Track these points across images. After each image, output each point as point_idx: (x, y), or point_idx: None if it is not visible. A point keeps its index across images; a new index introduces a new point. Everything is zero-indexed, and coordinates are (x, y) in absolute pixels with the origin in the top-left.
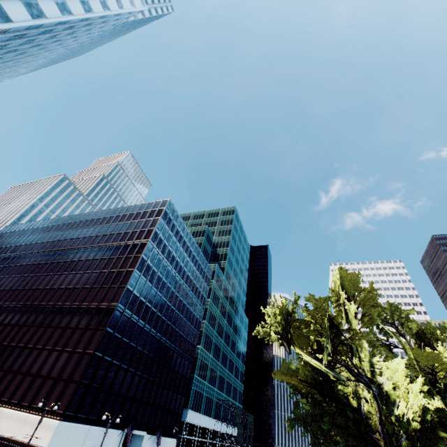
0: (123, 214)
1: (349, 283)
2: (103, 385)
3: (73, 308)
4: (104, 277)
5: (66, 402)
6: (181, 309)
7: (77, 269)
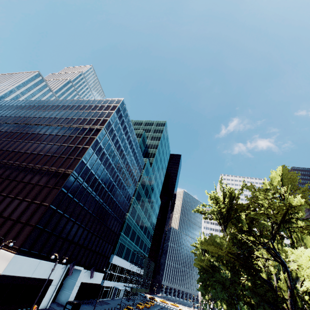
0: (84, 104)
1: (287, 180)
2: (54, 231)
3: (35, 169)
4: (63, 149)
5: (22, 240)
6: (119, 185)
7: (41, 140)
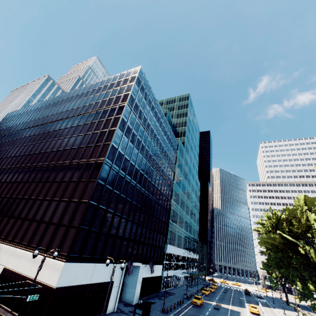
0: (99, 87)
1: None
2: (102, 230)
3: (65, 165)
4: (89, 138)
5: (69, 246)
6: (157, 170)
7: (64, 135)
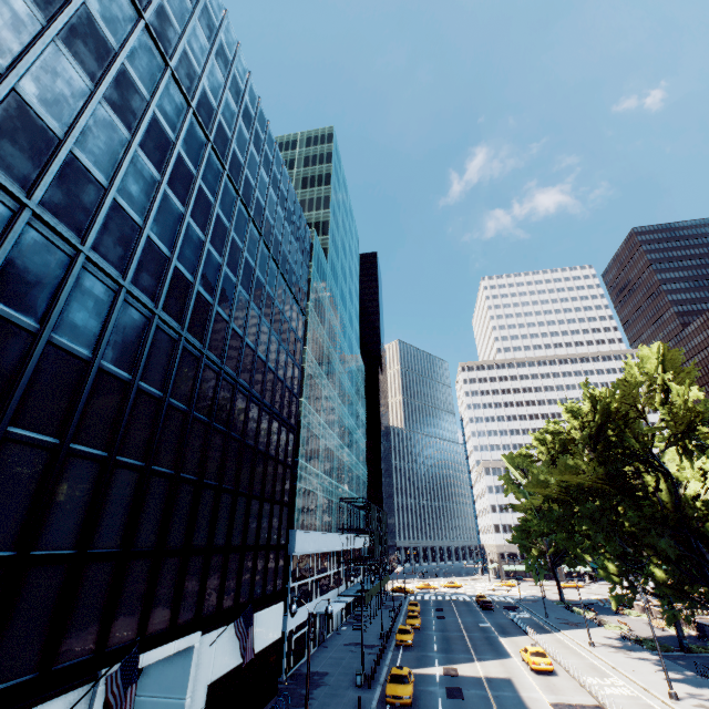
0: None
1: None
2: None
3: None
4: None
5: None
6: (253, 290)
7: None
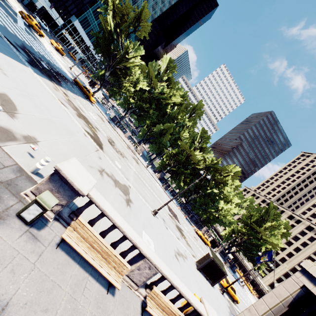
0: None
1: (145, 13)
2: None
3: None
4: None
5: None
6: None
7: None
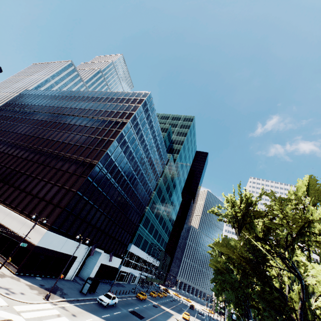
0: (112, 97)
1: (315, 191)
2: (80, 215)
3: (66, 157)
4: (91, 140)
5: (53, 219)
6: (141, 179)
7: (72, 130)
